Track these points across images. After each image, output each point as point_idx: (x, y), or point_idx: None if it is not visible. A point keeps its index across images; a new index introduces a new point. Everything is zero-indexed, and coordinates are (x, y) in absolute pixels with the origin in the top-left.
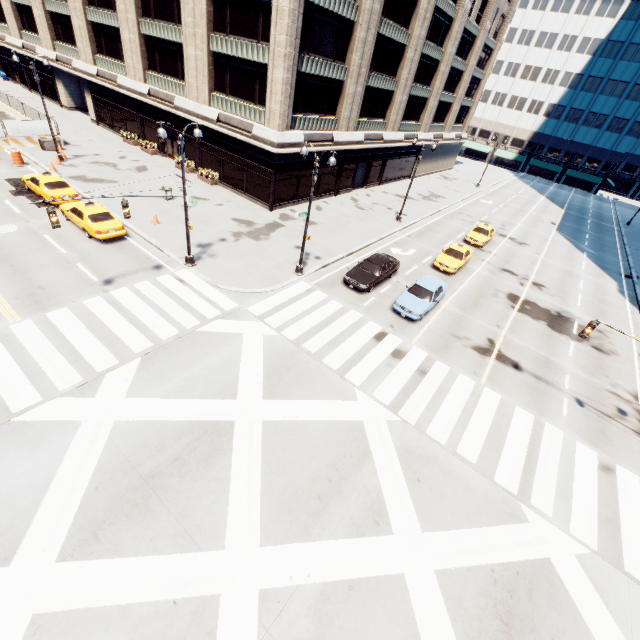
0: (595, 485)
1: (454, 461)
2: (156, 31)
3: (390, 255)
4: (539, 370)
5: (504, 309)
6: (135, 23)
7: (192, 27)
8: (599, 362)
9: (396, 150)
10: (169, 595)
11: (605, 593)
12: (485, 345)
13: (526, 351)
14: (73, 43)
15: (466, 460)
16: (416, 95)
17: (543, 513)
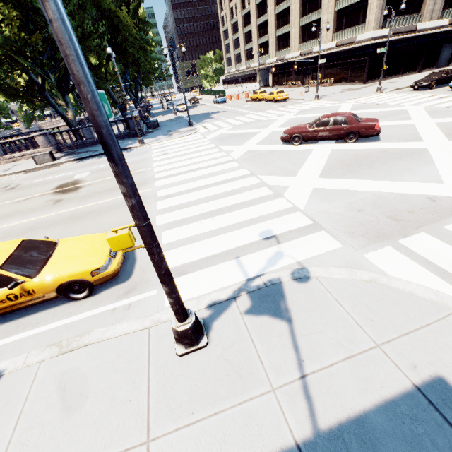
0: None
1: None
2: (307, 20)
3: None
4: None
5: None
6: (298, 23)
7: (327, 4)
8: None
9: None
10: None
11: None
12: None
13: None
14: (267, 53)
15: None
16: None
17: None
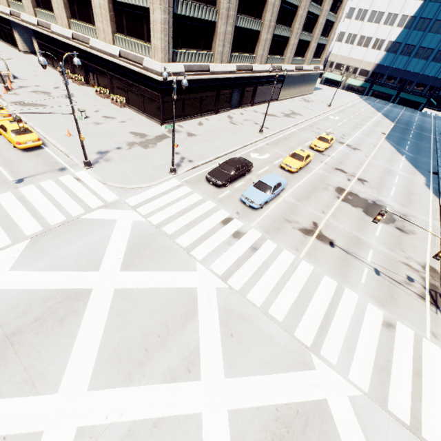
0: (376, 338)
1: (264, 320)
2: None
3: (249, 158)
4: (349, 246)
5: (331, 199)
6: None
7: None
8: (399, 240)
9: (264, 78)
10: (1, 432)
11: (367, 428)
12: (310, 227)
13: (342, 231)
14: (20, 0)
15: (274, 319)
16: (279, 34)
17: (329, 362)
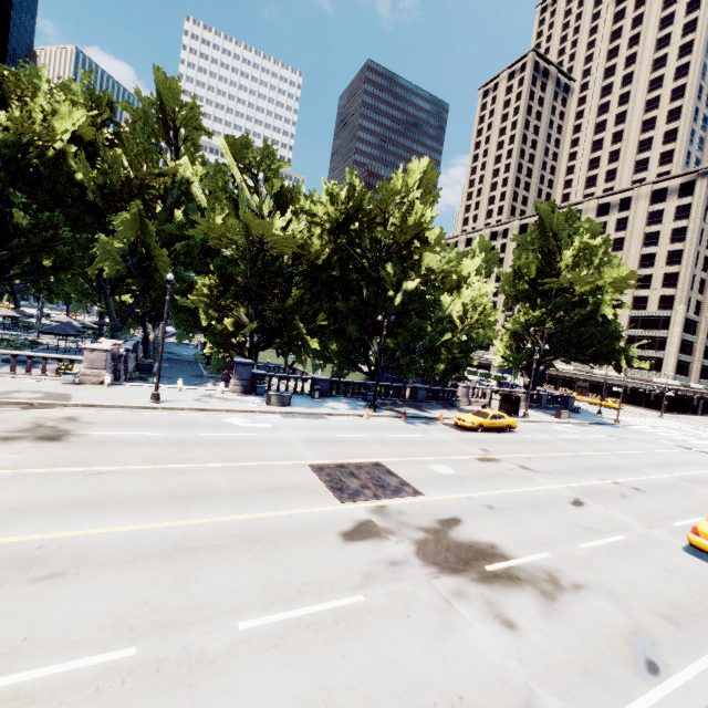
0: None
1: None
2: None
3: None
4: None
5: None
6: None
7: None
8: None
9: None
10: None
11: None
12: None
13: None
14: None
15: None
16: None
17: None
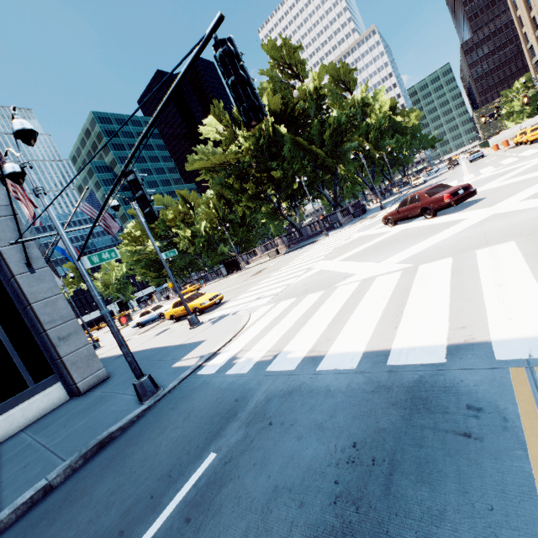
0: None
1: None
2: None
3: None
4: None
5: None
6: None
7: None
8: None
9: None
10: None
11: None
12: None
13: None
14: None
15: None
16: None
17: None
